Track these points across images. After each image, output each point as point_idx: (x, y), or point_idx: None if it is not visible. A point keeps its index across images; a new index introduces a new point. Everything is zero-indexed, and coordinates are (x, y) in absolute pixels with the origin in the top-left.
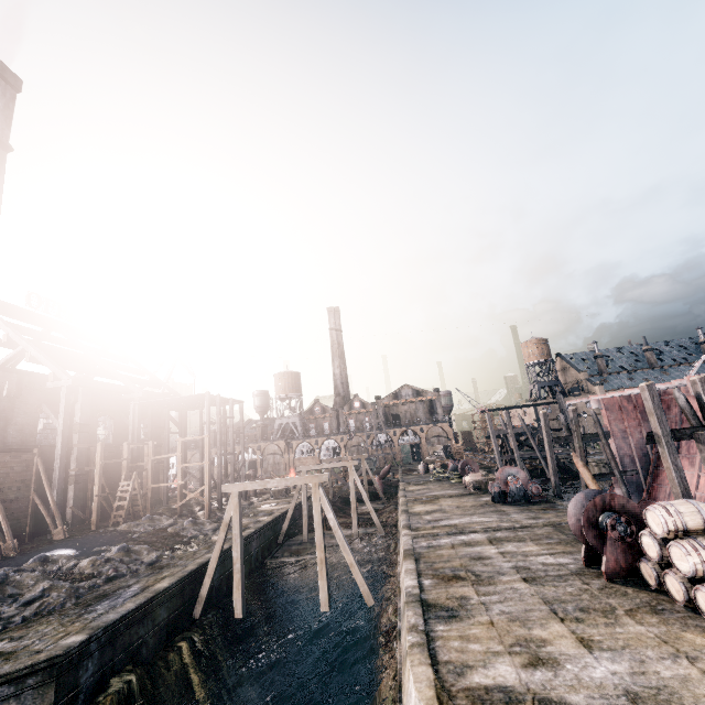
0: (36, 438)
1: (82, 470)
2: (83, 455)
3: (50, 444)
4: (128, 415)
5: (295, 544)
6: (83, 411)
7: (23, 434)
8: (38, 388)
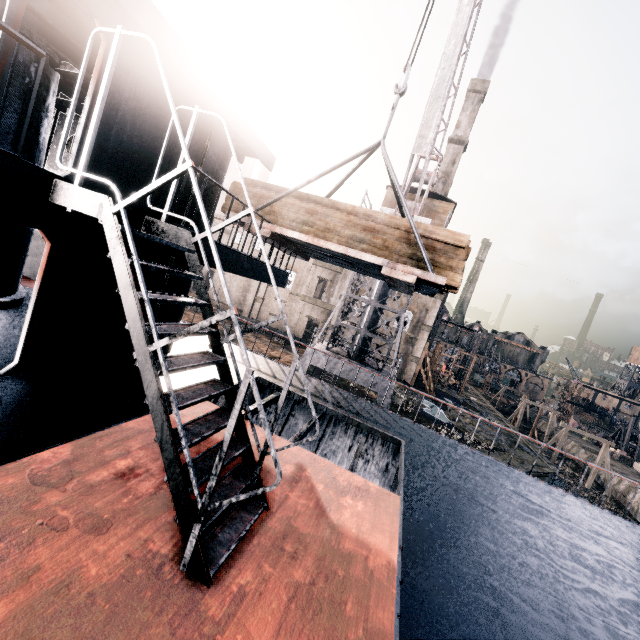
0: None
1: None
2: None
3: None
4: None
5: None
6: None
7: None
8: None
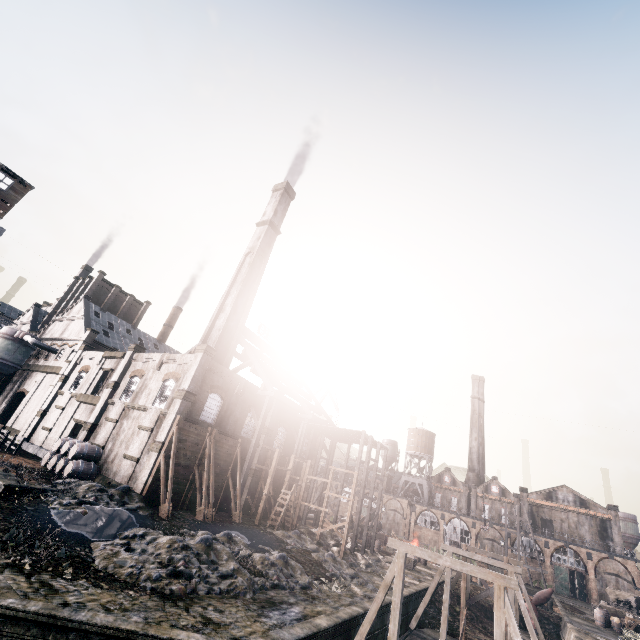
0: (241, 431)
1: (259, 467)
2: (263, 454)
3: (247, 438)
4: (296, 431)
5: (426, 639)
6: (272, 418)
7: (236, 425)
8: (252, 392)
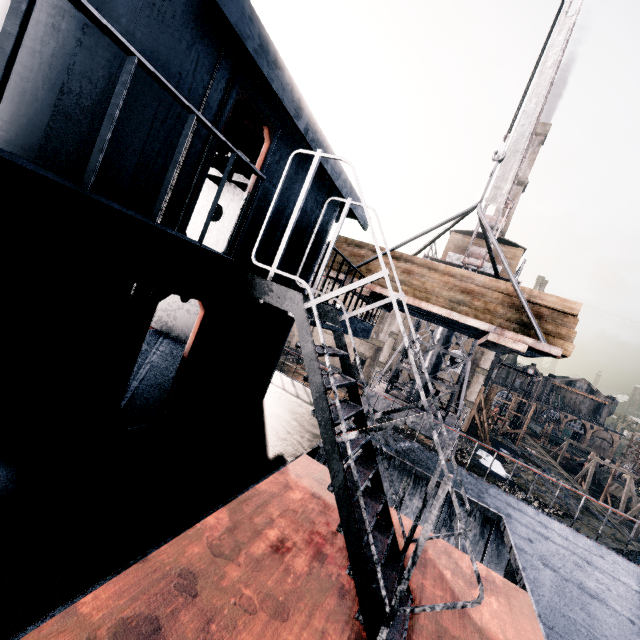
0: None
1: None
2: None
3: None
4: None
5: None
6: None
7: None
8: None
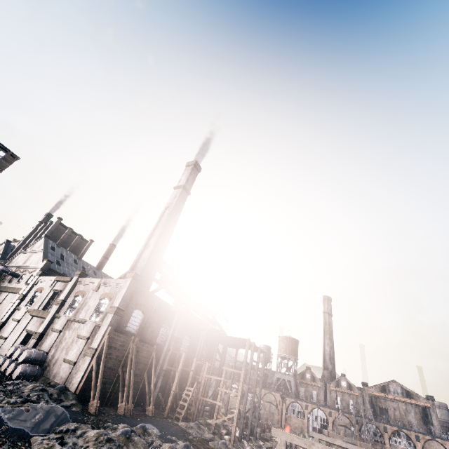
0: (156, 339)
1: (168, 368)
2: (172, 358)
3: (161, 344)
4: (197, 339)
5: None
6: (180, 329)
7: (153, 334)
8: (166, 308)
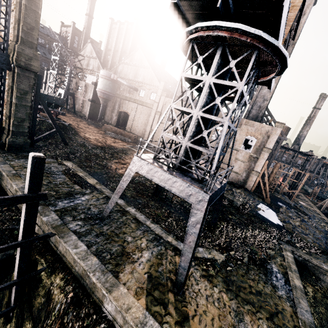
0: None
1: None
2: None
3: None
4: None
5: None
6: None
7: None
8: None
